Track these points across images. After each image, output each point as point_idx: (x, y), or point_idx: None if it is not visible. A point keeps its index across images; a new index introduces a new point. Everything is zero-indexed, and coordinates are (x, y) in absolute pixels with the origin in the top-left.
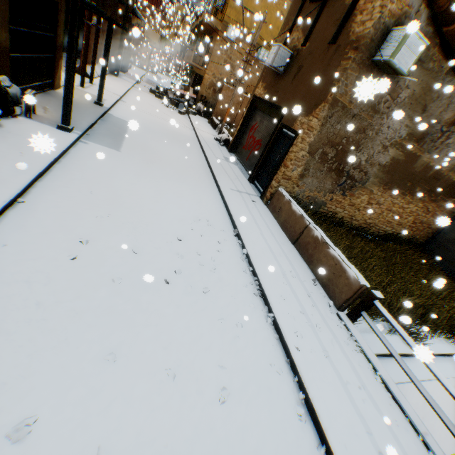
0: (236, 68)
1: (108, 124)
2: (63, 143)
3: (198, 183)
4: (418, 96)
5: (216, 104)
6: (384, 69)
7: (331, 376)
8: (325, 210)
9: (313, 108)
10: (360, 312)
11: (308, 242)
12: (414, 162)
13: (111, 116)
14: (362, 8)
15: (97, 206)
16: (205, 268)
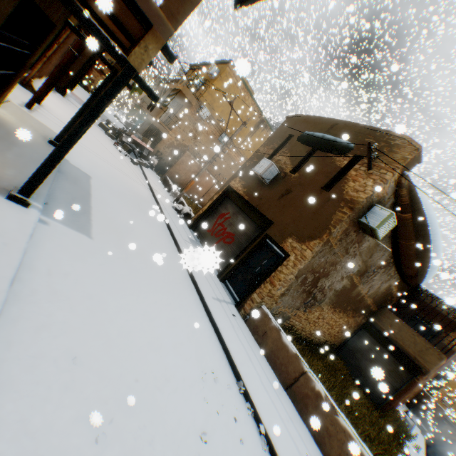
0: (199, 140)
1: (67, 180)
2: (21, 236)
3: (181, 289)
4: (371, 247)
5: (173, 165)
6: (364, 228)
7: None
8: (287, 323)
9: (307, 238)
10: None
11: (307, 394)
12: (354, 290)
13: (68, 163)
14: (354, 176)
15: (89, 401)
16: None
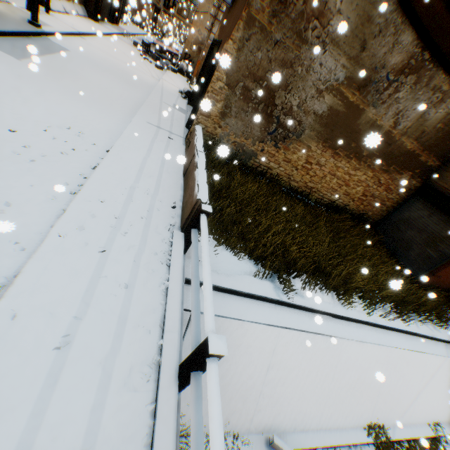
0: None
1: (33, 42)
2: None
3: (110, 109)
4: (355, 27)
5: None
6: None
7: (85, 266)
8: (257, 163)
9: (233, 31)
10: (190, 229)
11: (190, 170)
12: (358, 117)
13: (48, 40)
14: None
15: None
16: (21, 157)
